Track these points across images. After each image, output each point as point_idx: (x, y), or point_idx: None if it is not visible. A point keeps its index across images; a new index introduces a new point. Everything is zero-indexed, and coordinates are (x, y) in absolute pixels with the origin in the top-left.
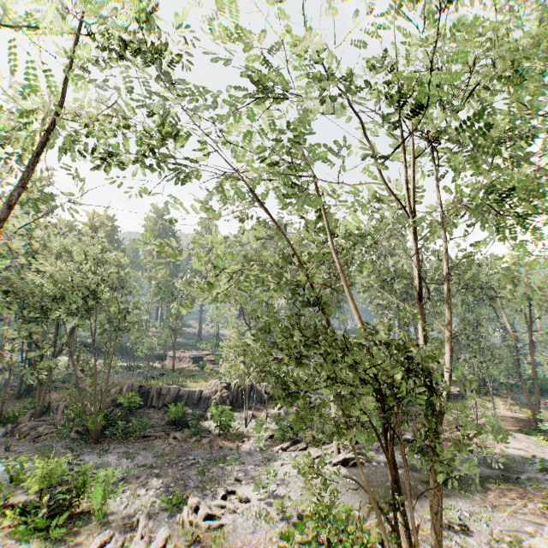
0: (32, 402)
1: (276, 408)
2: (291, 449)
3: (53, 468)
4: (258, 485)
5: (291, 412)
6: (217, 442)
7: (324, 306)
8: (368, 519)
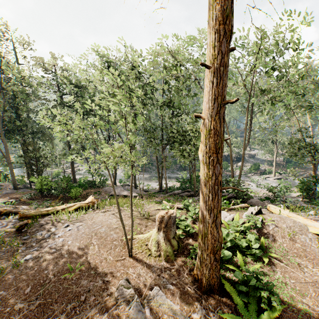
0: (151, 159)
1: (240, 163)
2: (255, 175)
3: (197, 174)
4: (253, 181)
5: (246, 165)
6: (226, 172)
7: (311, 137)
8: (291, 189)
